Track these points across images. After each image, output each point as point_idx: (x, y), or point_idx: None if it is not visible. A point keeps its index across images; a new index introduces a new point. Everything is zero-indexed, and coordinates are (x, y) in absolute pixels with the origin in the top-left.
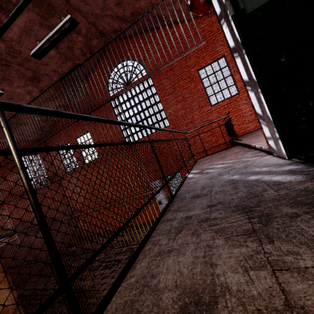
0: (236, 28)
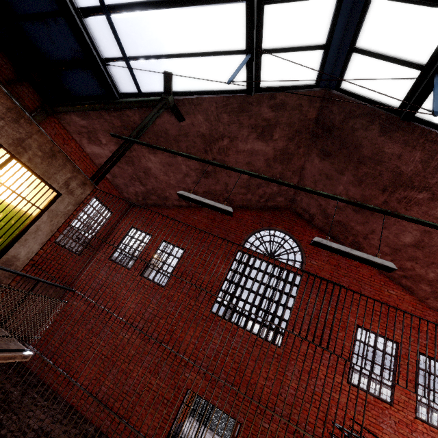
0: None
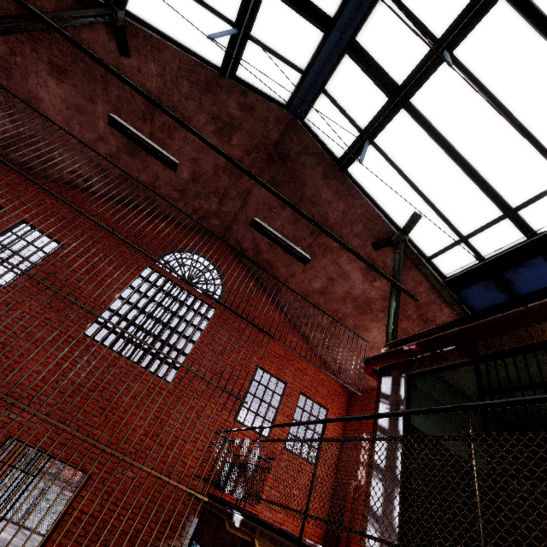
0: (403, 424)
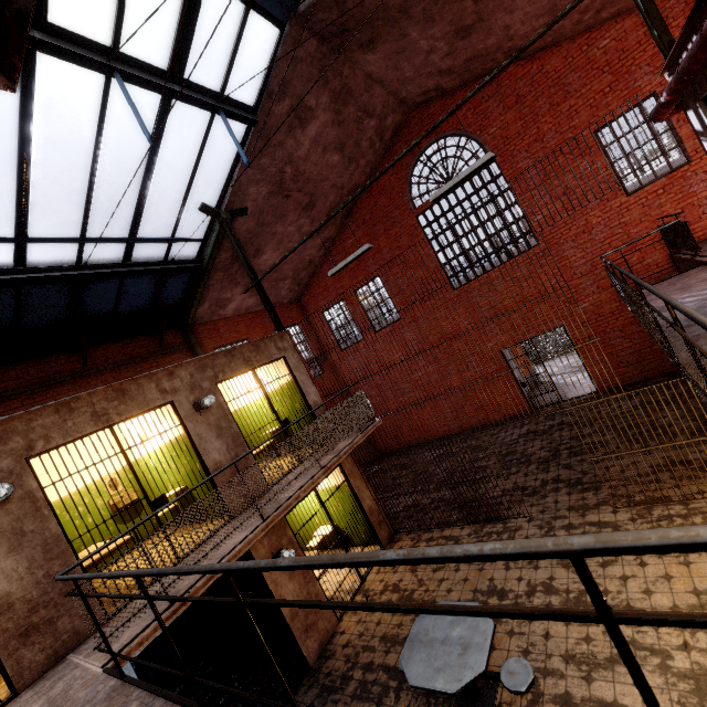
0: None
